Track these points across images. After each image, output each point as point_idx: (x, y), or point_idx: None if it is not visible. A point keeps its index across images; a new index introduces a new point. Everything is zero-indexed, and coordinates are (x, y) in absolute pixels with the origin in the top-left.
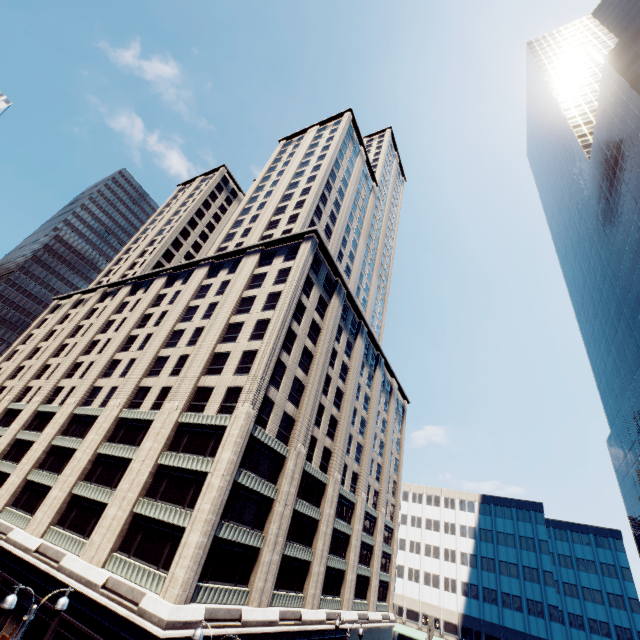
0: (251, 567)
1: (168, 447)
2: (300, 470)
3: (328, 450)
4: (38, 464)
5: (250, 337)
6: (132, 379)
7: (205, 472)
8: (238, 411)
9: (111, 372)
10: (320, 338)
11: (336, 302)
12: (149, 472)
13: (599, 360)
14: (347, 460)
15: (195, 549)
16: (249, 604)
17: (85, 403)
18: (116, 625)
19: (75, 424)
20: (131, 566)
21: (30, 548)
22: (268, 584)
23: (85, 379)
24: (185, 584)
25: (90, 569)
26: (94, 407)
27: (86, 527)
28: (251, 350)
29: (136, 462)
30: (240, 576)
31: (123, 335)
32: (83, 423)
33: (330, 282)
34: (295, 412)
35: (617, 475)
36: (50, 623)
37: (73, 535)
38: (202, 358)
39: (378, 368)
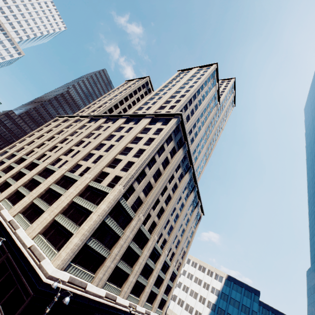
0: (99, 265)
1: (79, 194)
2: (138, 227)
3: (155, 223)
4: (24, 184)
5: (133, 155)
6: (75, 159)
7: (91, 211)
8: (116, 187)
9: (68, 154)
10: (167, 167)
11: (181, 152)
12: (67, 203)
13: (314, 226)
14: (163, 231)
15: (74, 245)
16: (92, 283)
17: (52, 164)
18: (28, 268)
19: (45, 172)
20: (44, 243)
21: (7, 219)
22: (104, 277)
23: (56, 153)
24: (64, 260)
25: (27, 238)
26: (55, 167)
27: (33, 219)
28: (132, 161)
29: (63, 196)
30: (92, 267)
31: (79, 139)
32: (48, 172)
33: (181, 142)
34: (144, 198)
35: (307, 292)
36: (2, 256)
37: (26, 220)
38: (108, 158)
39: (193, 192)
